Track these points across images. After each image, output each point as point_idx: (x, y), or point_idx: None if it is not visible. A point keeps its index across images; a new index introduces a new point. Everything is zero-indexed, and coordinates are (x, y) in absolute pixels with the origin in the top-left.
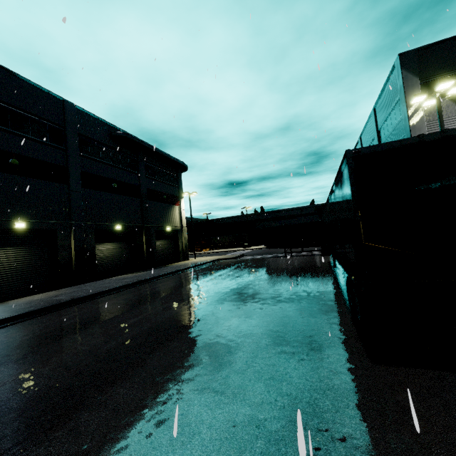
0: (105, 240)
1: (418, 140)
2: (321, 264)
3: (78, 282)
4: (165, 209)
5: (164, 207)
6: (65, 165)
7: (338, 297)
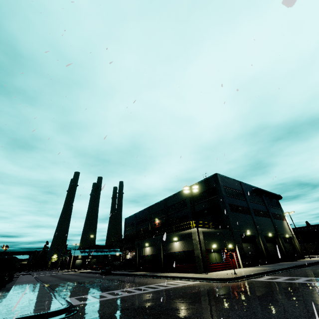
0: (267, 241)
1: None
2: None
3: (269, 262)
4: (280, 223)
5: (279, 222)
6: (247, 207)
7: None
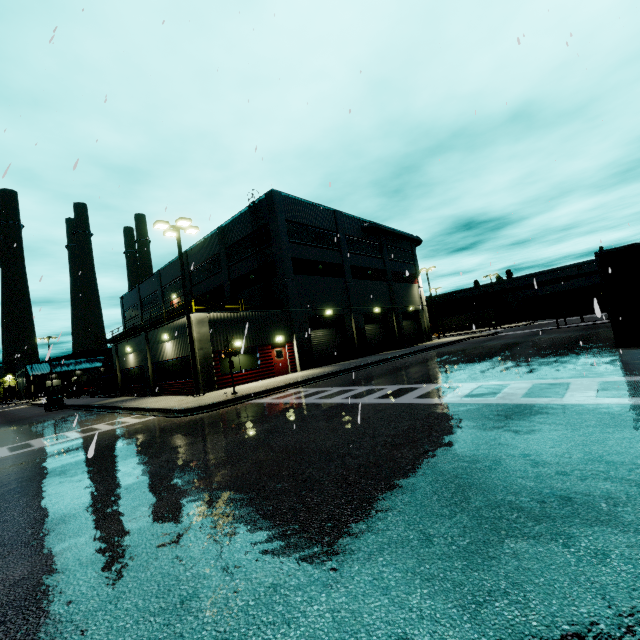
0: (368, 322)
1: (632, 245)
2: (604, 328)
3: (360, 355)
4: (406, 289)
5: (405, 287)
6: (341, 263)
7: (609, 339)
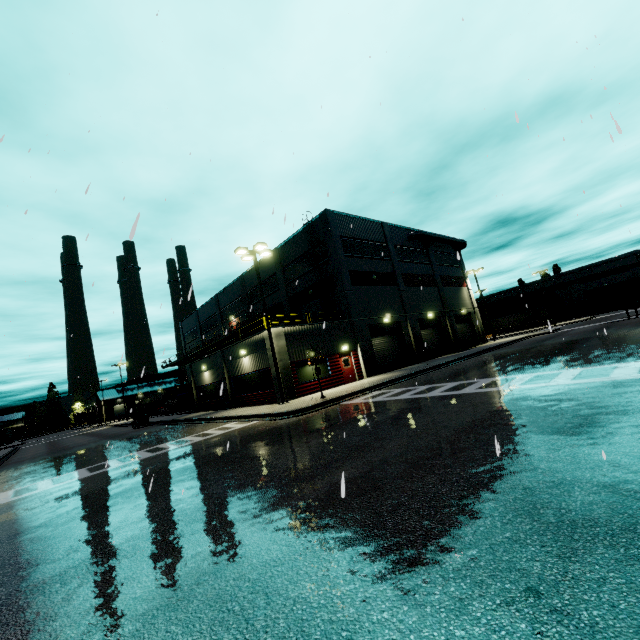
0: (423, 327)
1: None
2: None
3: (420, 360)
4: (456, 293)
5: (454, 291)
6: (393, 272)
7: None
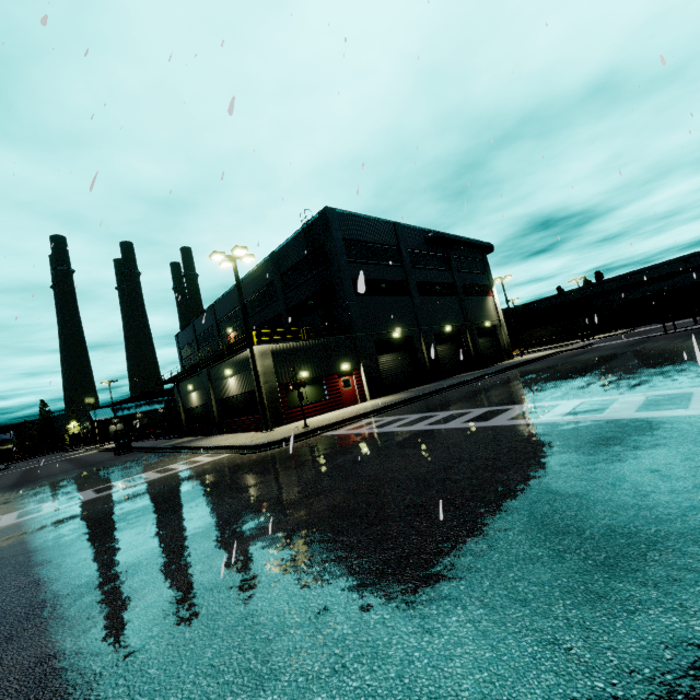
0: (440, 342)
1: None
2: None
3: (434, 380)
4: (480, 303)
5: (478, 301)
6: (405, 280)
7: None
